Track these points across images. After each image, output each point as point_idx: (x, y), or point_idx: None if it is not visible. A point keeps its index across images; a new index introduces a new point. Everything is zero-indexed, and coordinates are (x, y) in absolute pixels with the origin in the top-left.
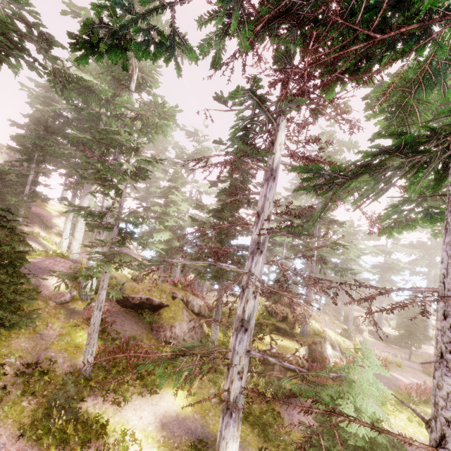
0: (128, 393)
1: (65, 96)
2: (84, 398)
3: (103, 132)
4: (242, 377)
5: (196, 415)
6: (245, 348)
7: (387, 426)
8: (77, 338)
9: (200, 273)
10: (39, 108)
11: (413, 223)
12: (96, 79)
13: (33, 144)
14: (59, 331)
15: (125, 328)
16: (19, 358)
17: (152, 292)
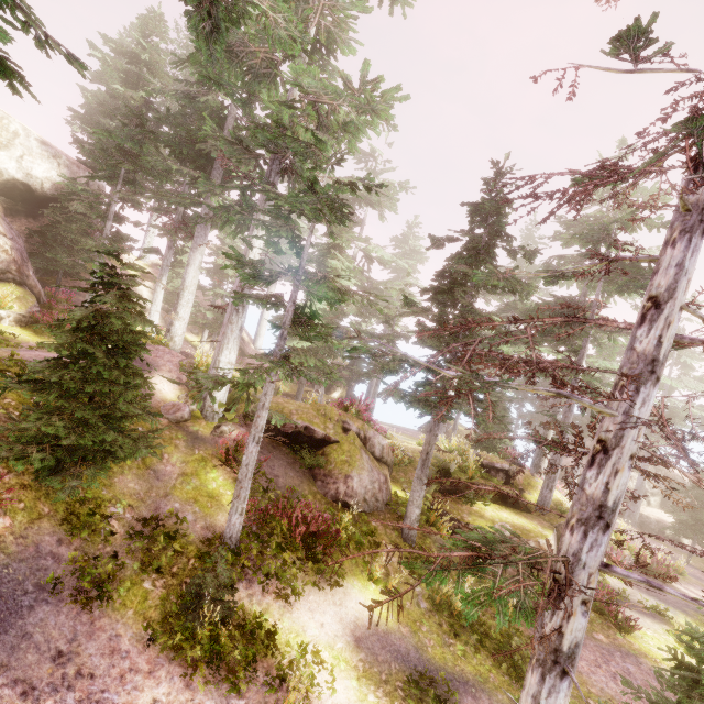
0: (296, 581)
1: (211, 50)
2: (235, 584)
3: (260, 130)
4: (588, 610)
5: (404, 628)
6: (600, 559)
7: None
8: (209, 482)
9: (405, 396)
10: (118, 92)
11: None
12: (280, 13)
13: (119, 149)
14: (181, 468)
15: (275, 472)
16: (129, 507)
17: (312, 417)
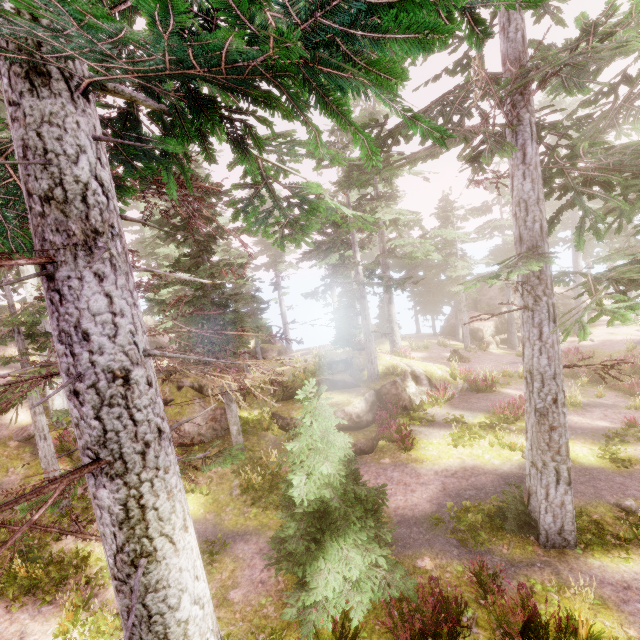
0: None
1: None
2: (61, 537)
3: None
4: None
5: (210, 515)
6: None
7: (333, 482)
8: None
9: None
10: None
11: (309, 221)
12: None
13: None
14: (24, 473)
15: None
16: None
17: None
